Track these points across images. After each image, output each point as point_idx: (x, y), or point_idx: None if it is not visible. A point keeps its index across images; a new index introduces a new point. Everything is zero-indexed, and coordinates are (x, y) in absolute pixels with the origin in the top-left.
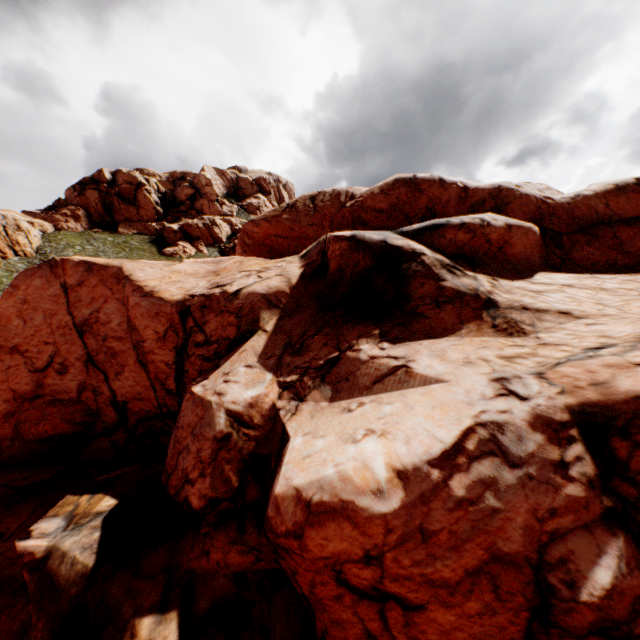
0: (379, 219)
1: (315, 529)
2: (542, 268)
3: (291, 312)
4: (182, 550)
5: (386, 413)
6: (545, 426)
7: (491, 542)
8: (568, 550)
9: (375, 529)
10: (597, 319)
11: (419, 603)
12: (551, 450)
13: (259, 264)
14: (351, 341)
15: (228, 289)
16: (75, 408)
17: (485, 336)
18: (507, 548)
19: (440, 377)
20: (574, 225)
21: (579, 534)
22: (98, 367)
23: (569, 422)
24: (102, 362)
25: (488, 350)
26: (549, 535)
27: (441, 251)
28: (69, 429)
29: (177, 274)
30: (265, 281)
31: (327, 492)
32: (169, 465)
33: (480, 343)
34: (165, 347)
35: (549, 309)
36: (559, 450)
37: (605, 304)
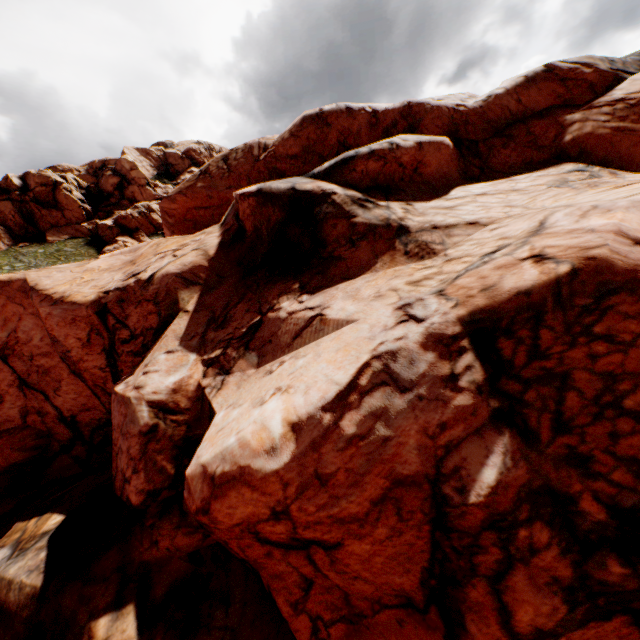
0: (295, 166)
1: (219, 501)
2: (461, 182)
3: (213, 286)
4: (133, 546)
5: (297, 367)
6: (437, 343)
7: (390, 469)
8: (461, 458)
9: (273, 487)
10: (501, 222)
11: (336, 541)
12: (442, 366)
13: (177, 242)
14: (272, 301)
15: (142, 276)
16: (24, 435)
17: (398, 265)
18: (407, 471)
19: (350, 318)
20: (490, 130)
21: (471, 440)
22: (35, 388)
23: (461, 334)
24: (37, 382)
25: (399, 279)
26: (444, 448)
27: (354, 186)
28: (23, 456)
29: (90, 273)
30: (180, 259)
31: (228, 462)
32: (113, 468)
33: (393, 274)
34: (93, 352)
35: (458, 223)
36: (450, 364)
37: (513, 205)
